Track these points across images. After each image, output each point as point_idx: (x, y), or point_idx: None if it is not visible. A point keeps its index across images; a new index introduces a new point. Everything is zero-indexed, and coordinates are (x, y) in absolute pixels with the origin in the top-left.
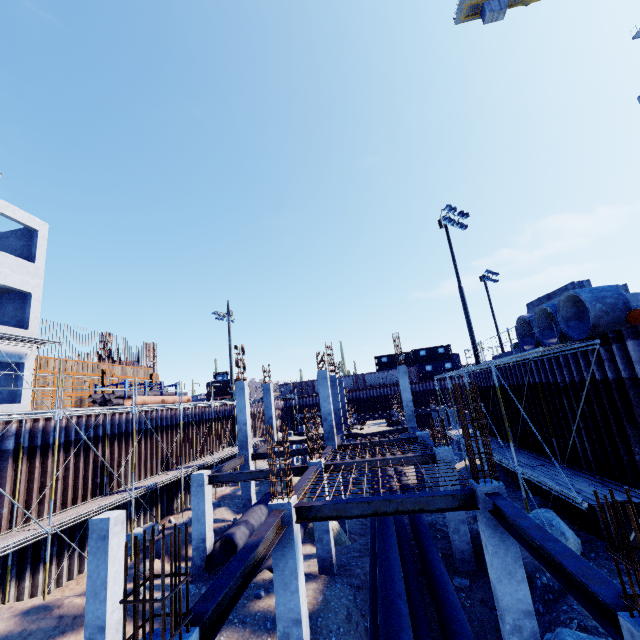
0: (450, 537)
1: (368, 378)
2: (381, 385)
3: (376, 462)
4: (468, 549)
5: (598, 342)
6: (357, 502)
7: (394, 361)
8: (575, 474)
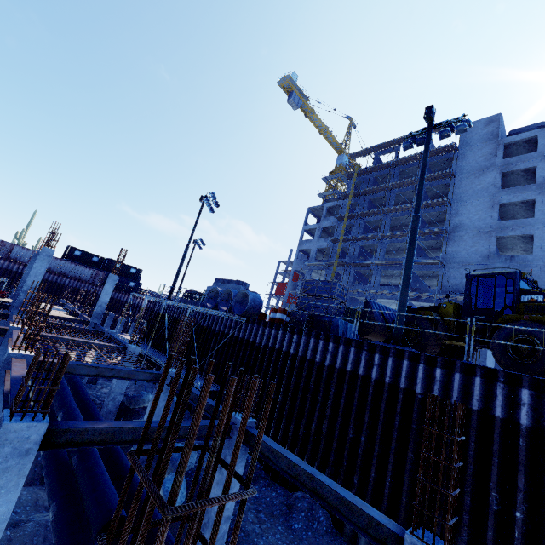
0: (105, 403)
1: (51, 261)
2: (61, 273)
3: (79, 342)
4: (115, 411)
5: (246, 320)
6: (90, 366)
7: (87, 259)
8: (198, 377)
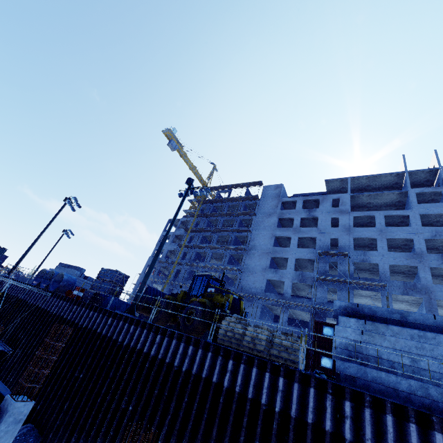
0: None
1: None
2: None
3: None
4: None
5: (50, 294)
6: None
7: None
8: None
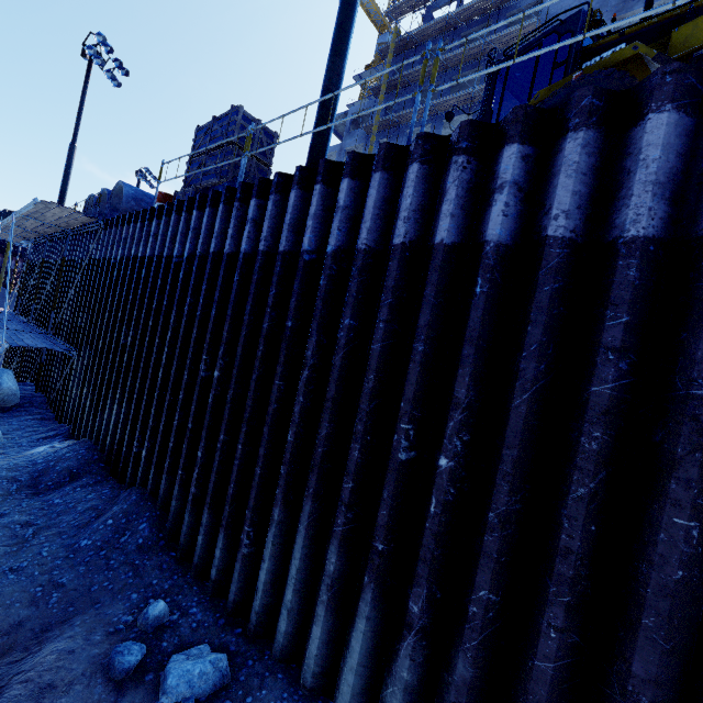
0: None
1: None
2: None
3: None
4: None
5: (101, 224)
6: None
7: None
8: (45, 339)
